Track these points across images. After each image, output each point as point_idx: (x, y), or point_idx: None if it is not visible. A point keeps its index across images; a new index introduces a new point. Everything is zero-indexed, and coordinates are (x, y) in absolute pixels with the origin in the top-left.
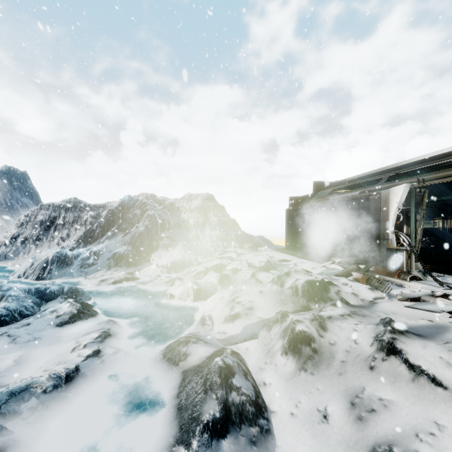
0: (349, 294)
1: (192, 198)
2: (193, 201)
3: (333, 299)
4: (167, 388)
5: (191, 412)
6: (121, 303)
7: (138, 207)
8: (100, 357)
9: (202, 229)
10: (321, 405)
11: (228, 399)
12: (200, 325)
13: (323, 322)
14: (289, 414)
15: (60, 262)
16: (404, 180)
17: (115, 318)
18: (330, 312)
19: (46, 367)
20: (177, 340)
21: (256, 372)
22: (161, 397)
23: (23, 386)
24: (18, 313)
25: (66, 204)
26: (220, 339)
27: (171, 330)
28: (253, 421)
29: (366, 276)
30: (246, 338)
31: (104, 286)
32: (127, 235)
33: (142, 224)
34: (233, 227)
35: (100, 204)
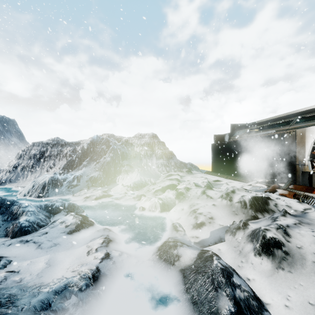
0: (285, 206)
1: (141, 136)
2: (143, 139)
3: (273, 210)
4: (171, 284)
5: (209, 307)
6: (104, 214)
7: (103, 143)
8: (111, 258)
9: (150, 159)
10: (311, 299)
11: (235, 295)
12: (175, 231)
13: (286, 230)
14: (284, 307)
15: (54, 184)
16: (313, 121)
17: (107, 226)
18: (285, 221)
19: (73, 268)
20: (167, 244)
21: (236, 269)
22: (169, 291)
23: (62, 286)
24: (36, 224)
25: (51, 142)
26: (195, 242)
27: (151, 235)
28: (260, 313)
29: (292, 192)
30: (216, 241)
31: (89, 201)
32: (98, 164)
33: (108, 155)
34: (172, 157)
35: (75, 141)
